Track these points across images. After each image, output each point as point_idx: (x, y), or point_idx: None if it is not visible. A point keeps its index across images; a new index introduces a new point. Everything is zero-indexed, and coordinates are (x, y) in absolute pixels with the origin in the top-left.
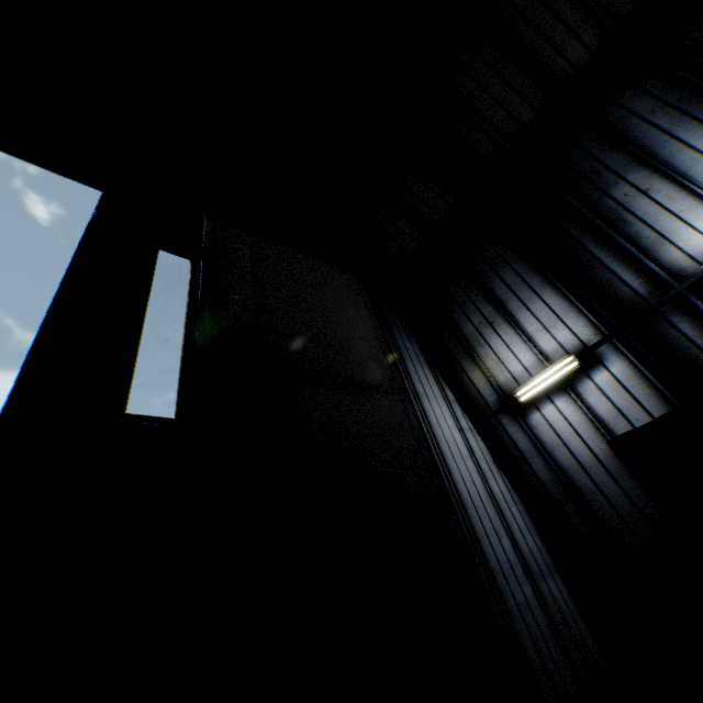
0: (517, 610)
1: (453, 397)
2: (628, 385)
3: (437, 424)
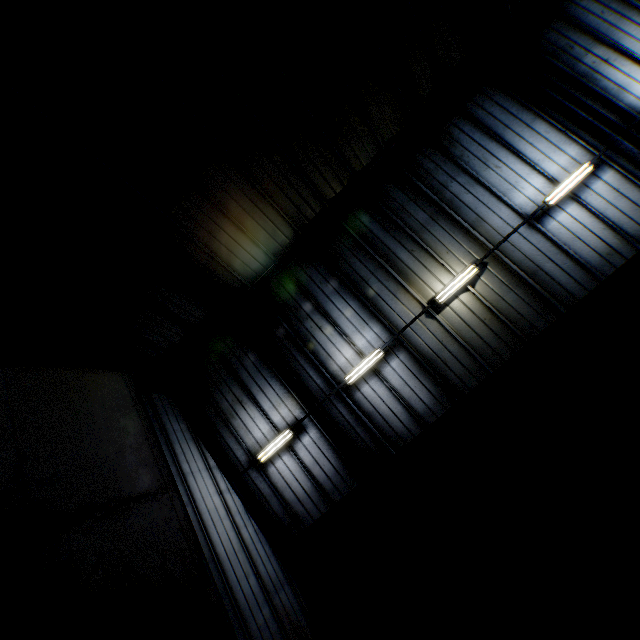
0: (259, 631)
1: (214, 463)
2: (319, 443)
3: (201, 497)
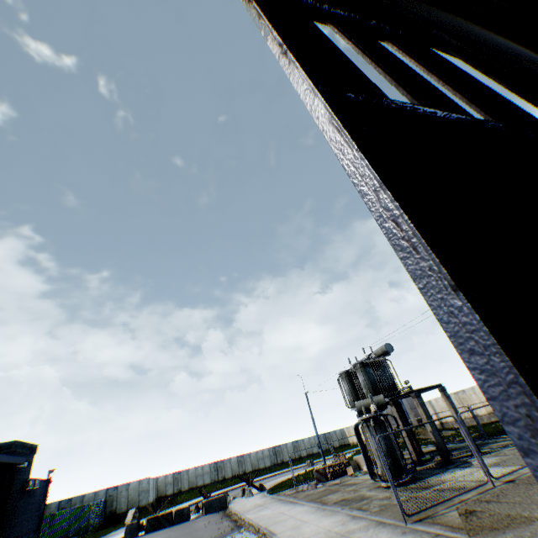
0: None
1: None
2: None
3: None
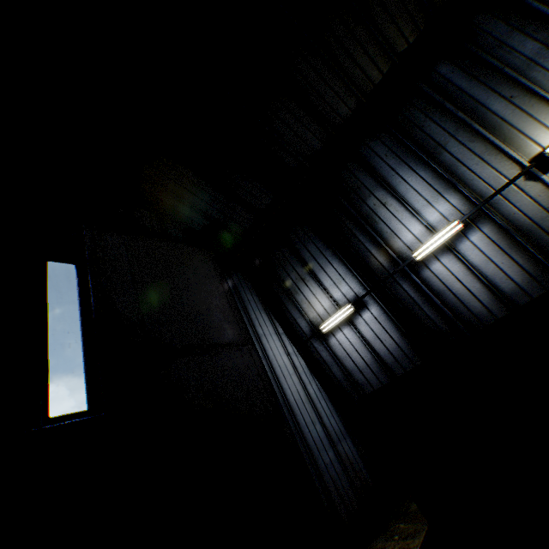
0: (326, 468)
1: (282, 330)
2: (381, 320)
3: (273, 355)
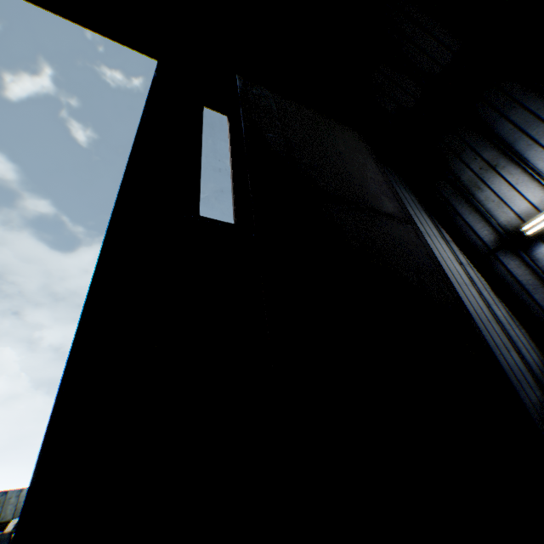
0: (532, 408)
1: (449, 238)
2: None
3: (440, 257)
